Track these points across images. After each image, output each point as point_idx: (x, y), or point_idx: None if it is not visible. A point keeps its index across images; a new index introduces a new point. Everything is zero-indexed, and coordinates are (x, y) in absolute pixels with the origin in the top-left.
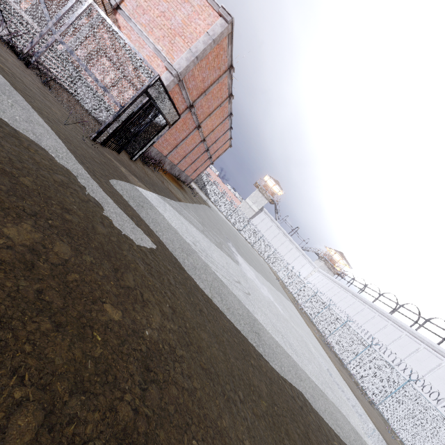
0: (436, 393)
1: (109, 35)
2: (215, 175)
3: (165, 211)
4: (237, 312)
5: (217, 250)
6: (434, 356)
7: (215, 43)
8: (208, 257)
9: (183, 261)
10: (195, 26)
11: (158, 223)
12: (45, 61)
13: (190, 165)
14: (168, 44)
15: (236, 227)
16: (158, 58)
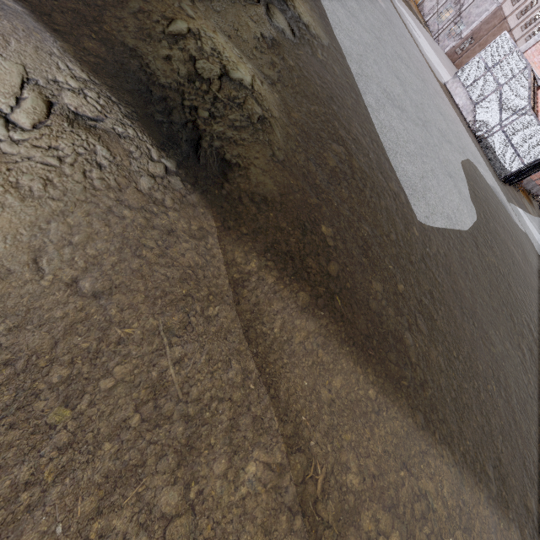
0: None
1: (533, 128)
2: None
3: (526, 220)
4: None
5: None
6: None
7: None
8: None
9: (533, 243)
10: None
11: (524, 225)
12: (489, 140)
13: None
14: None
15: None
16: None
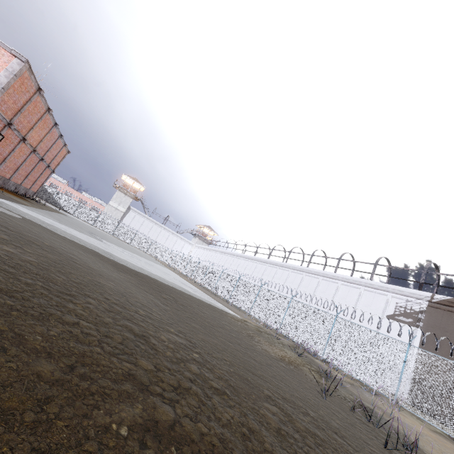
0: (266, 284)
1: None
2: (63, 185)
3: (19, 208)
4: (93, 247)
5: (77, 232)
6: (263, 265)
7: (18, 76)
8: (68, 231)
9: (46, 226)
10: None
11: (18, 211)
12: None
13: (27, 177)
14: None
15: (107, 231)
16: None
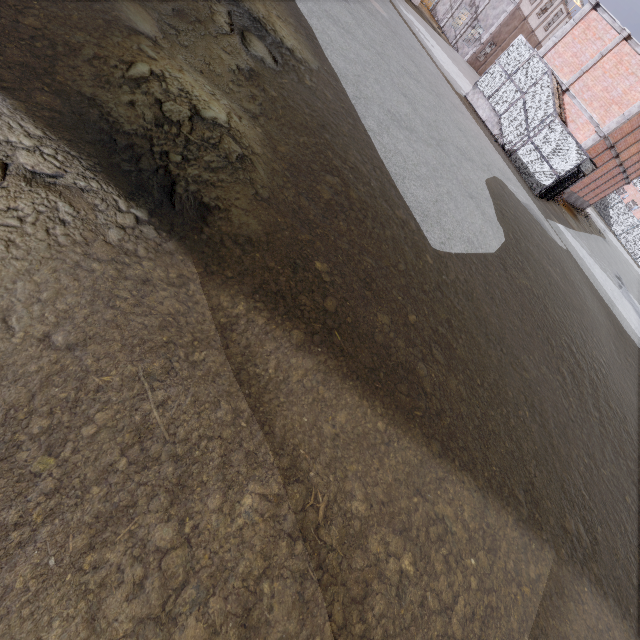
0: None
1: (562, 136)
2: (634, 191)
3: (568, 237)
4: (602, 291)
5: (599, 270)
6: None
7: None
8: (591, 268)
9: (577, 260)
10: (634, 93)
11: (566, 242)
12: (519, 154)
13: (593, 190)
14: (603, 112)
15: None
16: (591, 124)
